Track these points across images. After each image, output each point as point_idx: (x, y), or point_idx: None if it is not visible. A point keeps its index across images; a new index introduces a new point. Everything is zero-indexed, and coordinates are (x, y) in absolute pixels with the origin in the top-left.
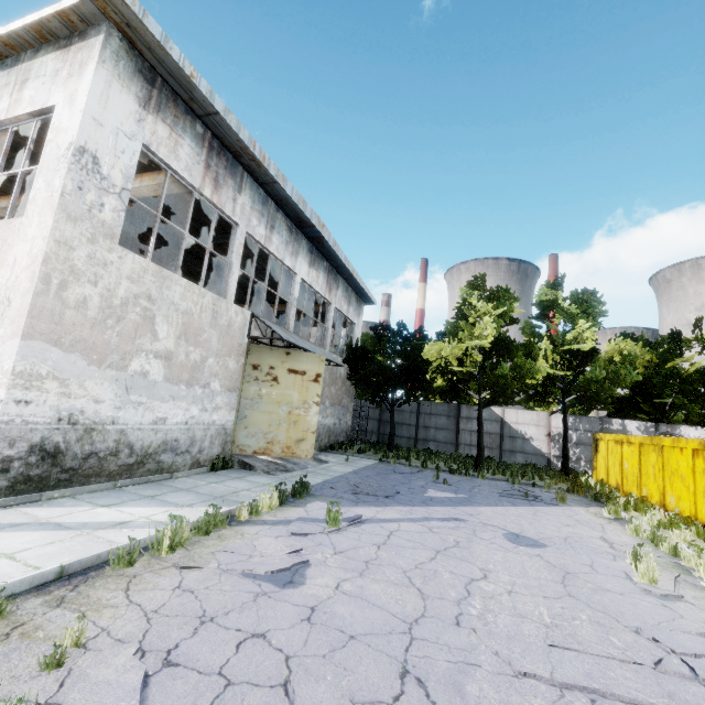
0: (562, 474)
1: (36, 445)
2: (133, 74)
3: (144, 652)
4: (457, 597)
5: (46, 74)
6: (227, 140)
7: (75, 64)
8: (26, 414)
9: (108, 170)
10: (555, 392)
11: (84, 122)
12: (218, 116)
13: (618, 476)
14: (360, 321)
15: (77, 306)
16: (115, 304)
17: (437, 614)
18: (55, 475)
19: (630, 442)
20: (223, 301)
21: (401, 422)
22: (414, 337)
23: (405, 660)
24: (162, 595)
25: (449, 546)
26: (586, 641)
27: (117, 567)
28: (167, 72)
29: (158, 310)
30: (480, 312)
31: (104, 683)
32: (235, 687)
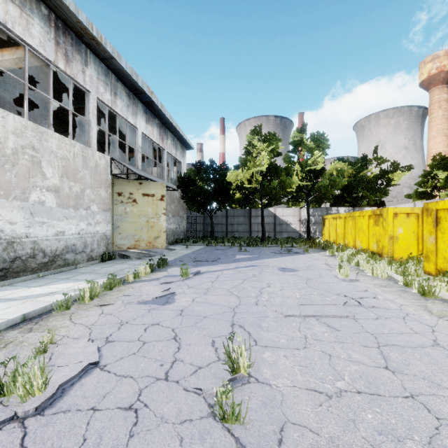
0: (307, 239)
1: None
2: None
3: (93, 340)
4: (256, 295)
5: None
6: (69, 21)
7: None
8: None
9: None
10: (303, 195)
11: None
12: None
13: (334, 236)
14: (185, 161)
15: None
16: (7, 153)
17: (246, 302)
18: None
19: (340, 217)
20: (88, 149)
21: (217, 223)
22: (221, 169)
23: (233, 320)
24: (93, 318)
25: (250, 277)
26: (316, 301)
27: (59, 311)
28: None
29: (41, 157)
30: (259, 149)
31: (75, 354)
32: (148, 343)
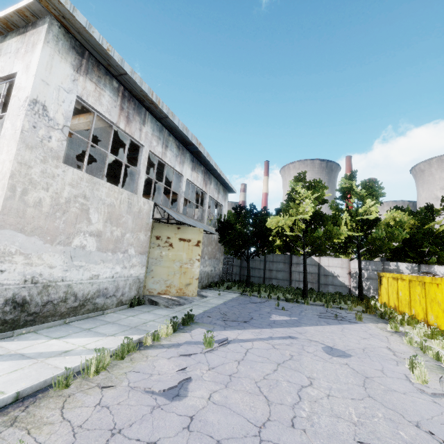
0: (358, 299)
1: (10, 299)
2: (69, 49)
3: None
4: (292, 402)
5: (11, 51)
6: (134, 91)
7: (29, 44)
8: (2, 279)
9: (53, 114)
10: (353, 246)
11: (35, 83)
12: (127, 75)
13: (395, 300)
14: (226, 203)
15: (35, 205)
16: (61, 202)
17: (278, 417)
18: (23, 318)
19: (403, 279)
20: (134, 196)
21: (254, 267)
22: (261, 213)
23: None
24: (86, 411)
25: (286, 360)
26: (383, 437)
27: (57, 389)
28: (92, 47)
29: (91, 204)
30: (303, 196)
31: None
32: None
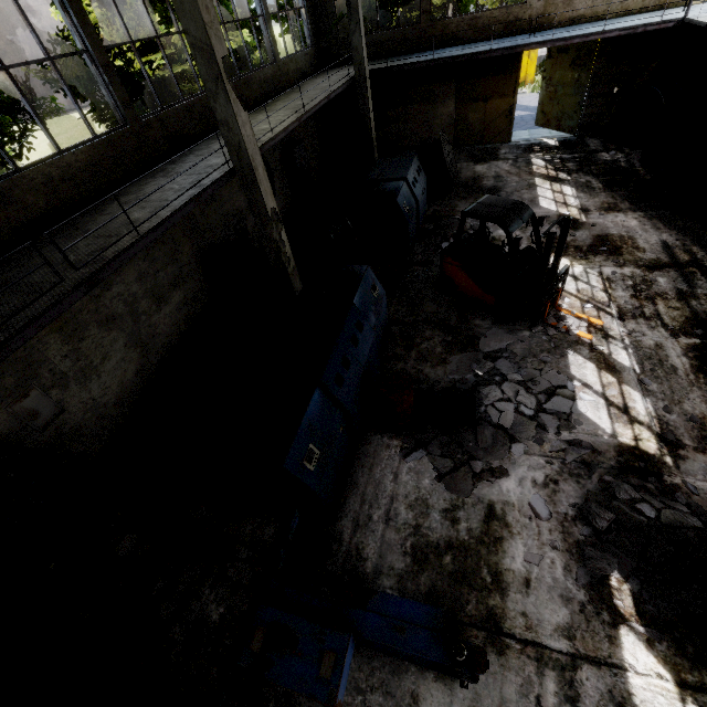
0: None
1: None
2: None
3: None
4: None
5: None
6: None
7: None
8: None
9: None
10: None
11: None
12: None
13: None
14: None
15: None
16: None
17: None
18: None
19: None
20: None
21: None
22: None
23: None
24: None
25: None
26: None
27: None
28: None
29: None
30: None
31: None
32: None
